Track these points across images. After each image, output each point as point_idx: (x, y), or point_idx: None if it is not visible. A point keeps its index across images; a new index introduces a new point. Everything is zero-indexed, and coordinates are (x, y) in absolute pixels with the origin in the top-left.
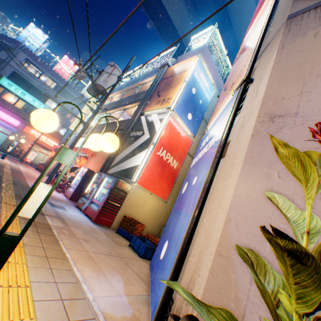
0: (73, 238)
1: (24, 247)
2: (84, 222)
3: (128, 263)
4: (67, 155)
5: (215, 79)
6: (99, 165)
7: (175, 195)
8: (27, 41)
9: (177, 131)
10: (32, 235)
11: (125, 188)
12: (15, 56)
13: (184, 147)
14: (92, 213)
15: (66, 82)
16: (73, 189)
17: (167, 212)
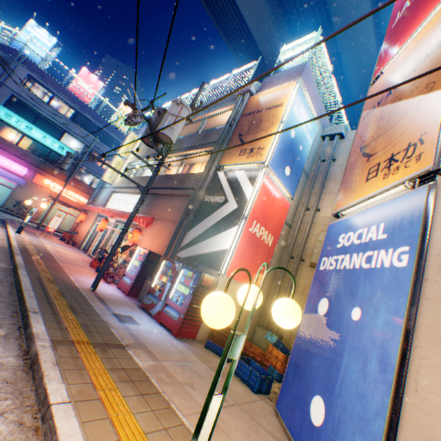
0: (178, 387)
1: (149, 440)
2: (167, 341)
3: (252, 415)
4: (238, 345)
5: (318, 112)
6: (159, 241)
7: (269, 281)
8: (27, 48)
9: (272, 194)
10: (141, 407)
11: (211, 284)
12: (12, 73)
13: (280, 214)
14: (170, 322)
15: (88, 107)
16: (130, 280)
17: (260, 306)
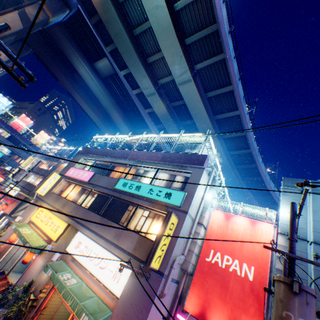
0: None
1: None
2: None
3: None
4: None
5: None
6: (12, 209)
7: None
8: None
9: None
10: None
11: None
12: None
13: None
14: None
15: (20, 133)
16: None
17: None
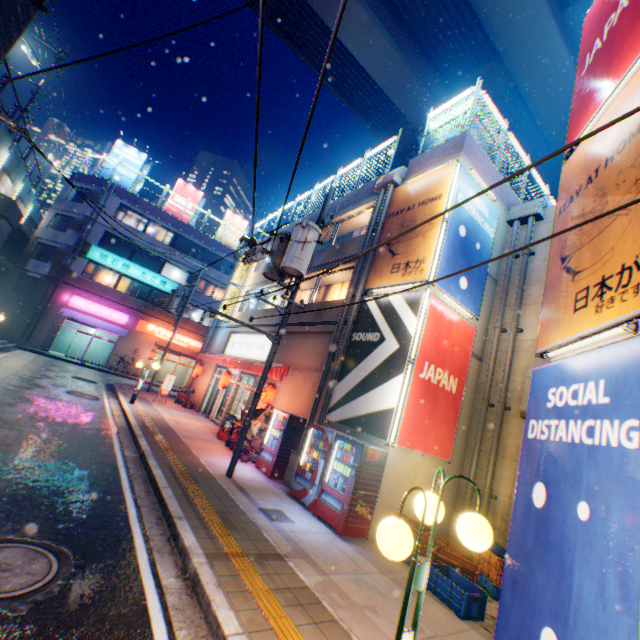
0: (357, 612)
1: None
2: (331, 544)
3: None
4: (422, 573)
5: (496, 189)
6: (300, 398)
7: (461, 442)
8: (116, 173)
9: (445, 320)
10: (318, 639)
11: (378, 459)
12: (104, 207)
13: (462, 345)
14: (331, 516)
15: (188, 226)
16: (270, 456)
17: (453, 481)
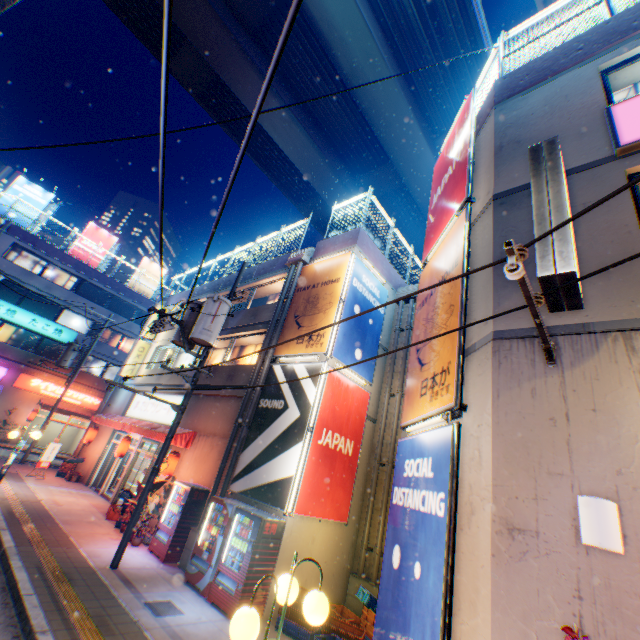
0: None
1: None
2: (221, 633)
3: None
4: None
5: (386, 273)
6: (205, 466)
7: (359, 502)
8: (13, 210)
9: (343, 387)
10: None
11: (276, 530)
12: None
13: (358, 409)
14: (226, 599)
15: (97, 271)
16: (167, 536)
17: (351, 542)
